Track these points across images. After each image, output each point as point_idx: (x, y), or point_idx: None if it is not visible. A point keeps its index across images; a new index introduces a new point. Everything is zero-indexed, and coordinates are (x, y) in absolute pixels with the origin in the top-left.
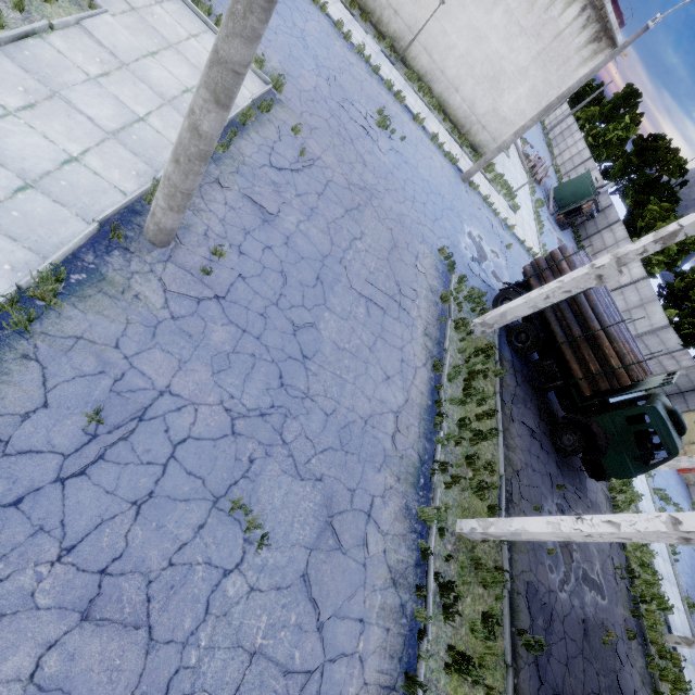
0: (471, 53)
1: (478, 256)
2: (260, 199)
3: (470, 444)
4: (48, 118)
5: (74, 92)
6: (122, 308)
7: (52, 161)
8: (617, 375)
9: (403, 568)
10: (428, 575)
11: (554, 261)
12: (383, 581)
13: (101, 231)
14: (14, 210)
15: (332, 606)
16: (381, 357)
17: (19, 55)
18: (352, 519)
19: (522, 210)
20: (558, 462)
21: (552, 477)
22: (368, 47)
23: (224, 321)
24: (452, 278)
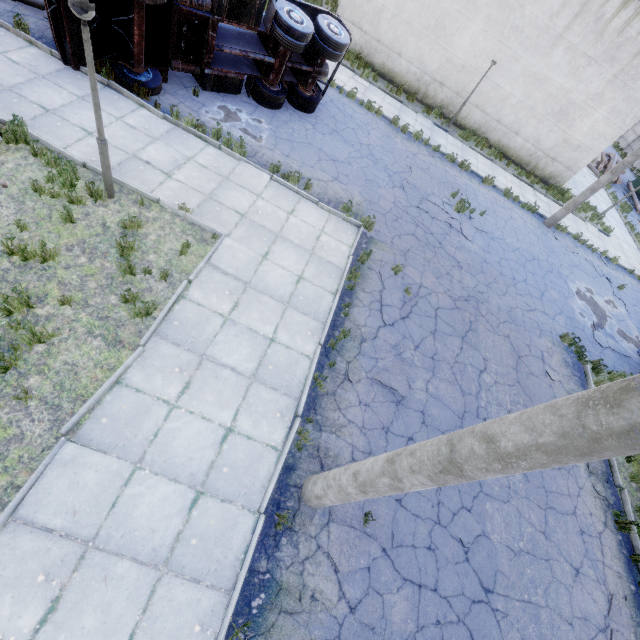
0: (530, 97)
1: (597, 318)
2: (387, 377)
3: None
4: (201, 392)
5: (216, 345)
6: (303, 626)
7: (212, 445)
8: None
9: None
10: None
11: None
12: None
13: (266, 517)
14: (192, 536)
15: None
16: (559, 540)
17: (170, 330)
18: None
19: (612, 226)
20: None
21: None
22: (421, 126)
23: (397, 583)
24: (586, 369)
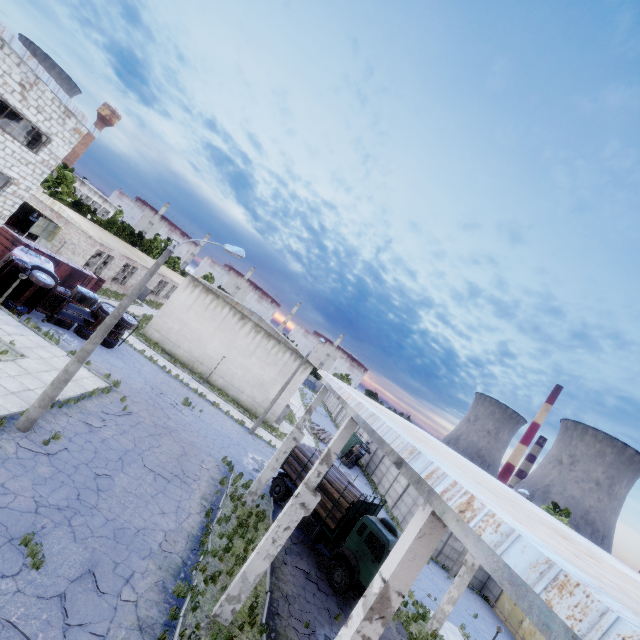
0: (246, 375)
1: (260, 469)
2: (90, 422)
3: (236, 566)
4: None
5: (1, 379)
6: None
7: None
8: (340, 503)
9: (152, 622)
10: (175, 631)
11: (292, 450)
12: (131, 624)
13: None
14: None
15: (80, 620)
16: (161, 502)
17: None
18: (112, 578)
19: None
20: (339, 602)
21: (329, 610)
22: (184, 377)
23: (49, 465)
24: (232, 474)
